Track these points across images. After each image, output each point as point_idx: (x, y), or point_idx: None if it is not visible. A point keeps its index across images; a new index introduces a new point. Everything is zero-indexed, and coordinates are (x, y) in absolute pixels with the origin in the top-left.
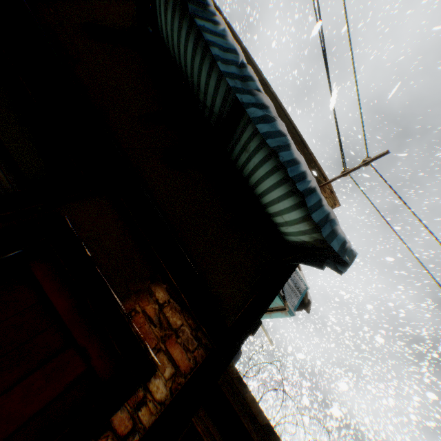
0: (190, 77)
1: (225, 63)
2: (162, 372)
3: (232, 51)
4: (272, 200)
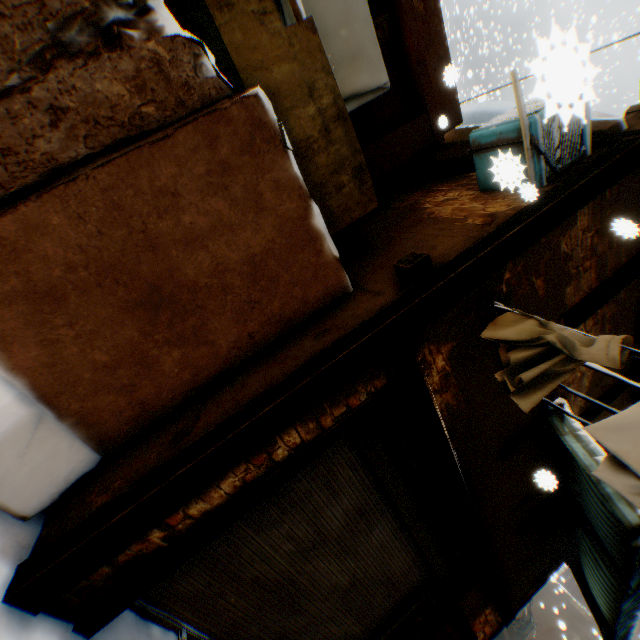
0: (580, 493)
1: (623, 614)
2: (479, 635)
3: (637, 595)
4: (589, 578)
